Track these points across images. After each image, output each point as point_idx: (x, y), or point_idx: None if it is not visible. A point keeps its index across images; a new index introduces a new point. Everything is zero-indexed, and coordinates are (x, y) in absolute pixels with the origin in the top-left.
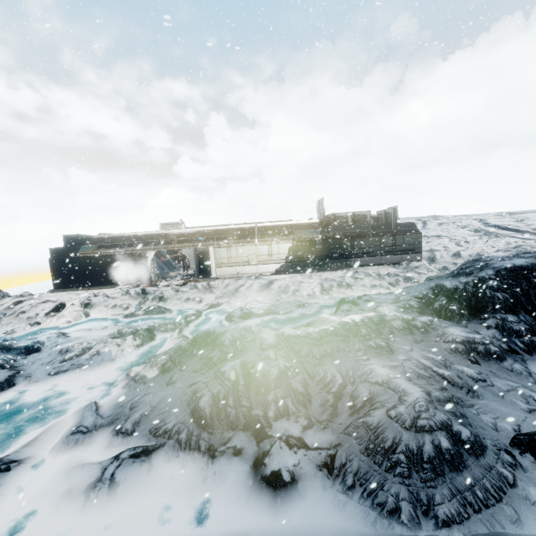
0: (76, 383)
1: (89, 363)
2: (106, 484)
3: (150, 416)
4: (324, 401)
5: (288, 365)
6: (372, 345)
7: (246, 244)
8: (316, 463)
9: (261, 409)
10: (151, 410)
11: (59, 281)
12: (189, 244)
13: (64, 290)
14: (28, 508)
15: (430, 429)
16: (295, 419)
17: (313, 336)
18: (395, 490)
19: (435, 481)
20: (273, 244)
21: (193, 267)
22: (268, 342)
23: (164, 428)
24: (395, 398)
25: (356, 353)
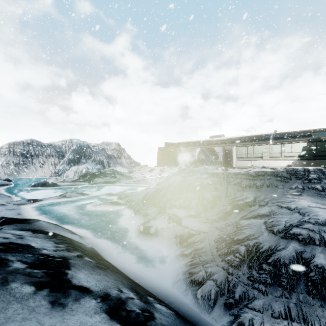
0: (130, 188)
1: (140, 183)
2: (95, 206)
3: (133, 196)
4: (222, 209)
5: (210, 183)
6: (316, 187)
7: (261, 144)
8: (176, 233)
9: (175, 202)
10: (135, 194)
11: (159, 162)
12: (220, 145)
13: (159, 166)
14: (77, 206)
15: (306, 239)
16: (188, 209)
17: (249, 173)
18: (213, 270)
19: (267, 287)
20: (286, 144)
21: (220, 159)
22: (207, 171)
23: (131, 199)
24: (296, 218)
25: (288, 189)
